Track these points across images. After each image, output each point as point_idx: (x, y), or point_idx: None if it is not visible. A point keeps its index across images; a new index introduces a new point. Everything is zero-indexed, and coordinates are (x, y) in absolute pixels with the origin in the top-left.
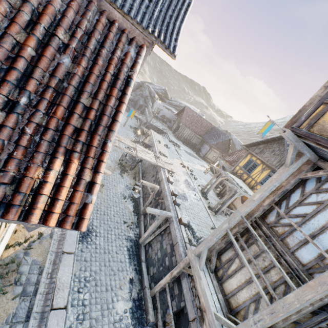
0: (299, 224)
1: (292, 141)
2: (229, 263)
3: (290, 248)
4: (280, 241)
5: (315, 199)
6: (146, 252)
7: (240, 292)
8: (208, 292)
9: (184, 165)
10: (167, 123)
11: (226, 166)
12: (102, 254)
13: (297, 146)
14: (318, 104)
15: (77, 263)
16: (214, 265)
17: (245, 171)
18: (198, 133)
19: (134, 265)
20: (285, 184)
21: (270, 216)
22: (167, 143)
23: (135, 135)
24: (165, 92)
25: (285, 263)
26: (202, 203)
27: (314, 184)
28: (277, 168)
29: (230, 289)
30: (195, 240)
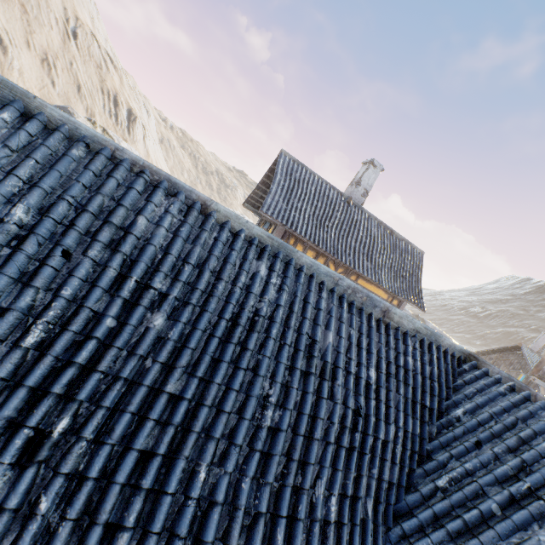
0: None
1: (542, 385)
2: None
3: None
4: None
5: None
6: None
7: None
8: None
9: None
10: None
11: None
12: None
13: None
14: None
15: None
16: None
17: None
18: None
19: None
20: None
21: None
22: None
23: None
24: None
25: None
26: None
27: None
28: None
29: None
30: None
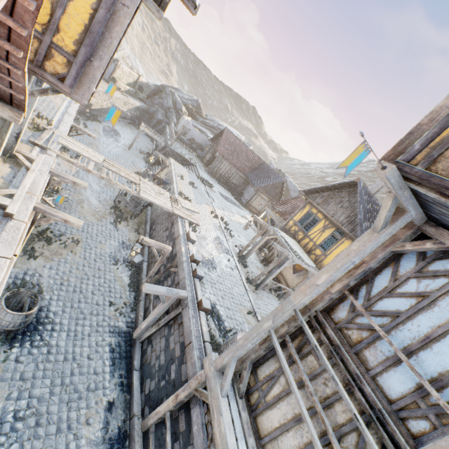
0: (386, 328)
1: (395, 186)
2: (270, 382)
3: (369, 368)
4: (354, 355)
5: (416, 288)
6: (142, 354)
7: (284, 436)
8: (231, 439)
9: (216, 214)
10: (198, 152)
11: (276, 220)
12: (60, 364)
13: (400, 196)
14: (446, 121)
15: (2, 386)
16: (247, 384)
17: (301, 229)
18: (240, 169)
19: (120, 376)
20: (369, 260)
21: (340, 310)
22: (194, 181)
23: (147, 165)
24: (198, 105)
25: (361, 396)
26: (238, 272)
27: (415, 263)
28: (344, 227)
29: (268, 429)
30: (221, 335)
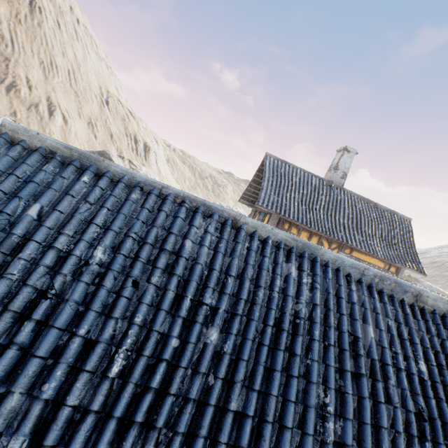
0: None
1: None
2: None
3: None
4: None
5: None
6: None
7: None
8: None
9: None
10: None
11: None
12: None
13: None
14: None
15: None
16: None
17: None
18: None
19: None
20: None
21: None
22: None
23: None
24: None
25: None
26: None
27: None
28: None
29: None
30: None
